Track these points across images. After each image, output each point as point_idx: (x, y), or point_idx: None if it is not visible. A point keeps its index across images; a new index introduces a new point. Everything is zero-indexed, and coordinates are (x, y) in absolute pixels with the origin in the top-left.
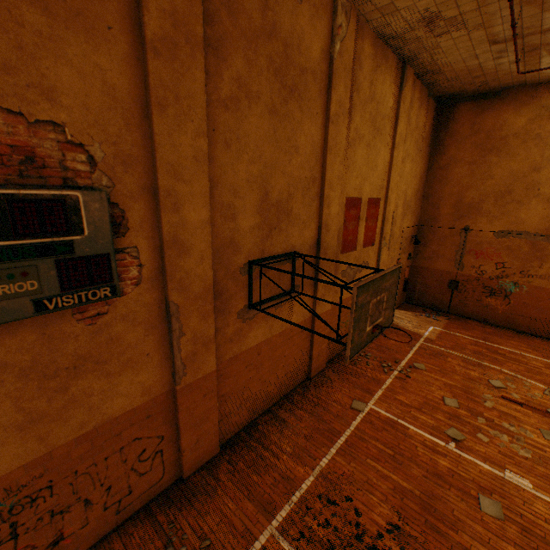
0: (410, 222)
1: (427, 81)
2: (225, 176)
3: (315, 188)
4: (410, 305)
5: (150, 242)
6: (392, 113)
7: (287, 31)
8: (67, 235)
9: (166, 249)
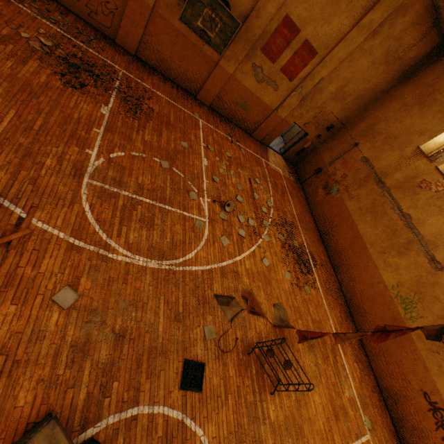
0: (337, 112)
1: (435, 2)
2: None
3: None
4: (292, 167)
5: None
6: None
7: None
8: None
9: None
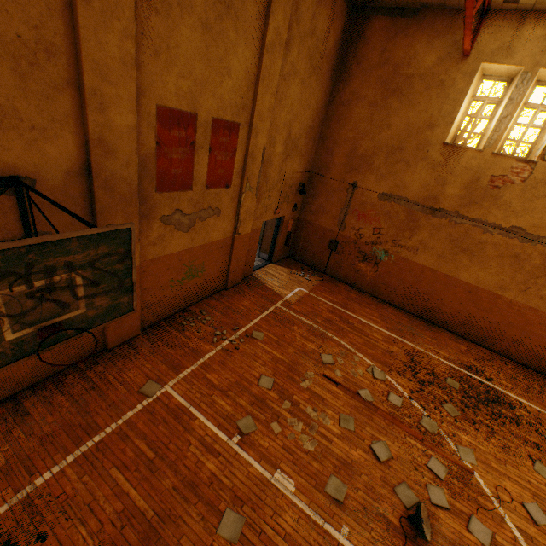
0: (298, 166)
1: None
2: None
3: (61, 68)
4: (292, 261)
5: None
6: None
7: None
8: None
9: None
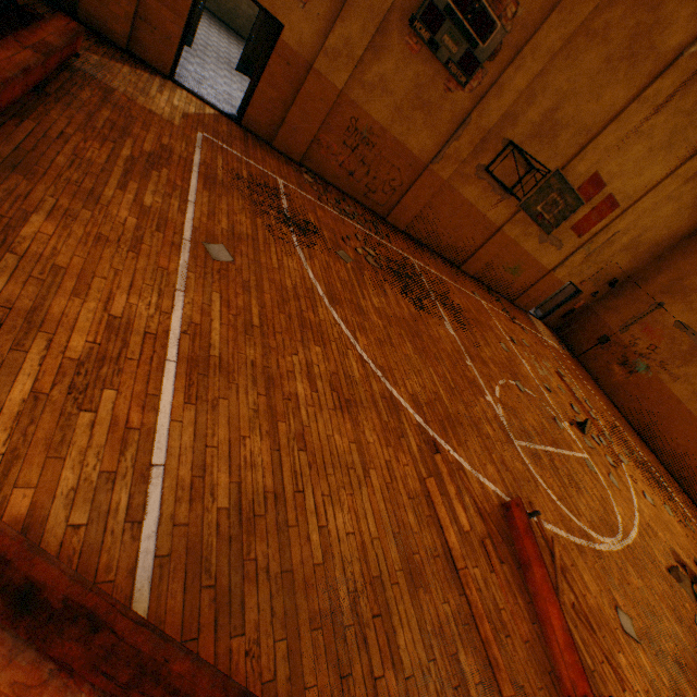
0: (624, 264)
1: None
2: (549, 75)
3: (584, 139)
4: (555, 333)
5: (492, 77)
6: (696, 144)
7: (665, 13)
8: (480, 41)
9: (494, 86)
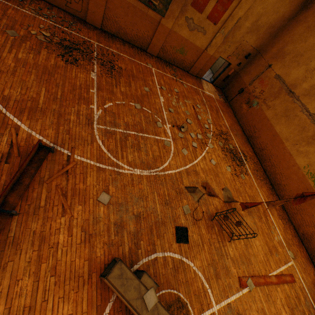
0: (253, 42)
1: None
2: None
3: None
4: (221, 91)
5: None
6: None
7: None
8: None
9: None
